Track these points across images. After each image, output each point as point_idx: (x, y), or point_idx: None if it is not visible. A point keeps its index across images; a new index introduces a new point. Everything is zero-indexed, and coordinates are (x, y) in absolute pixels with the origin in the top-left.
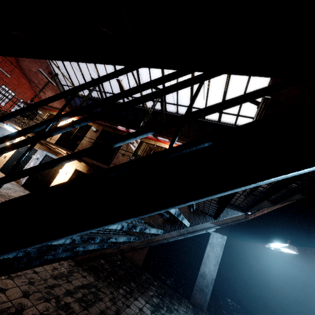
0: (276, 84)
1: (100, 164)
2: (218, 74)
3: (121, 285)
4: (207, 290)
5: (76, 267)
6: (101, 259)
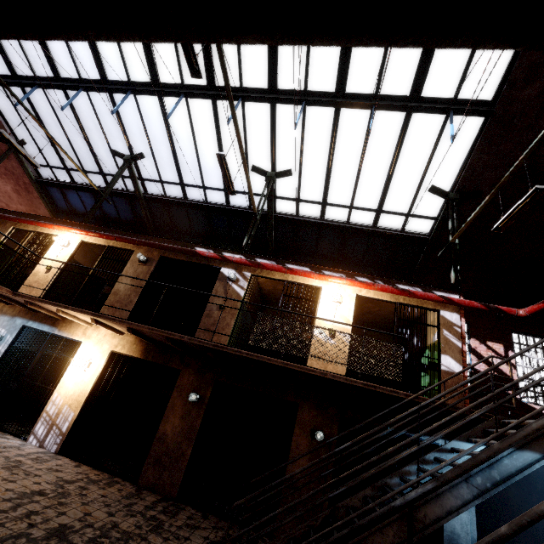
0: None
1: (192, 339)
2: None
3: None
4: None
5: None
6: None
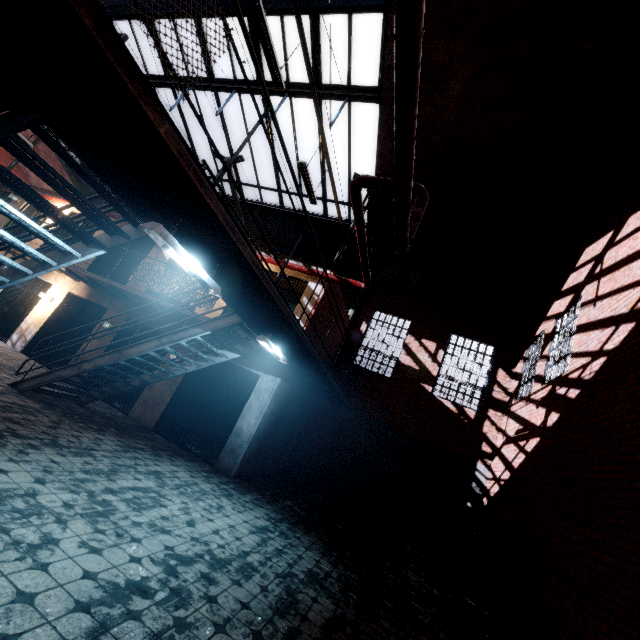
0: None
1: (96, 276)
2: None
3: (88, 423)
4: (240, 451)
5: (16, 394)
6: (76, 405)
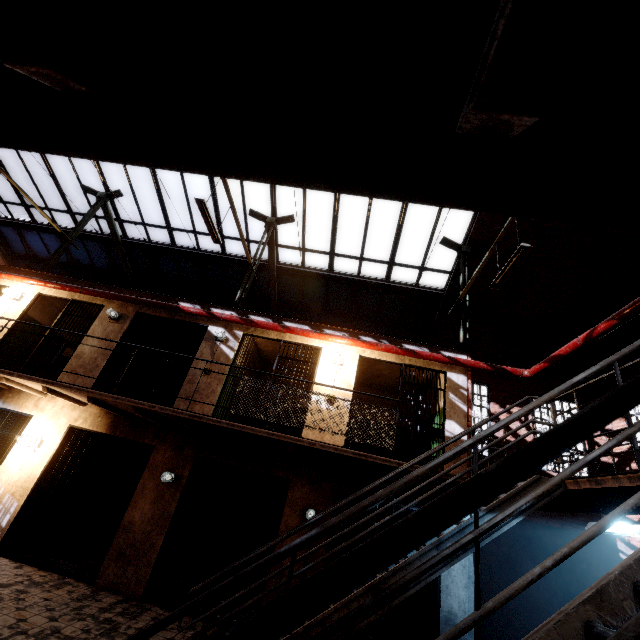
0: None
1: (165, 408)
2: None
3: None
4: None
5: None
6: None
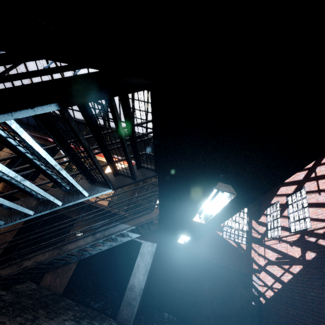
0: (60, 66)
1: None
2: (35, 58)
3: (22, 314)
4: (135, 303)
5: None
6: (2, 291)
